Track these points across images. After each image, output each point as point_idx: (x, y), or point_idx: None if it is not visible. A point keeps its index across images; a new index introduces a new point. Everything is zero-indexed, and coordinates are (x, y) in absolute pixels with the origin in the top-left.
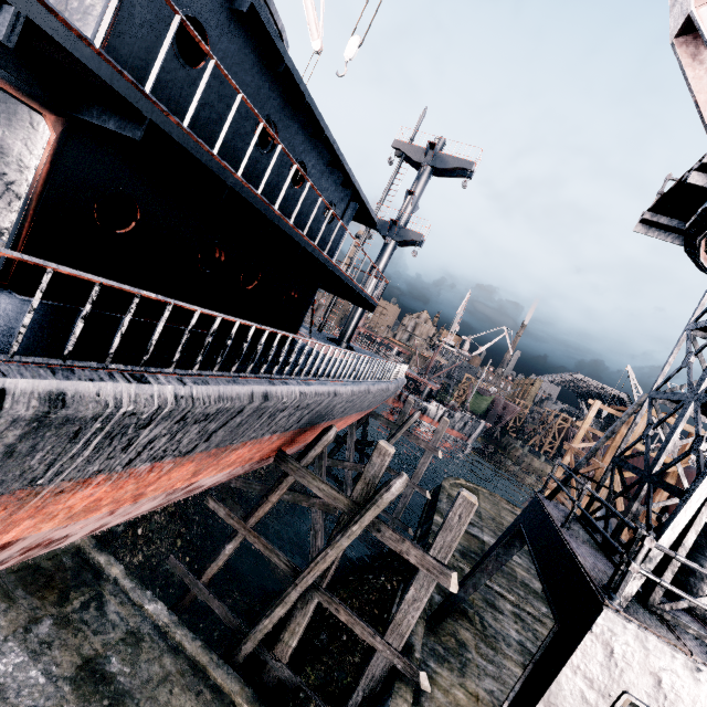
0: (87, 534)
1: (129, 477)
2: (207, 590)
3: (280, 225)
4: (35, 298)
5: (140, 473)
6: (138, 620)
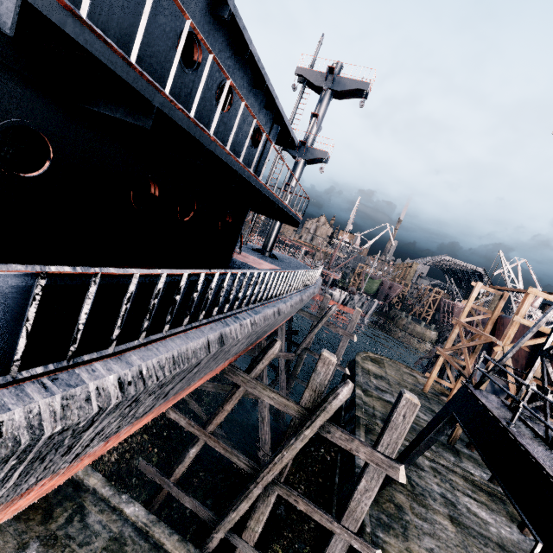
0: None
1: (82, 460)
2: (177, 488)
3: (216, 153)
4: None
5: (94, 451)
6: (119, 525)
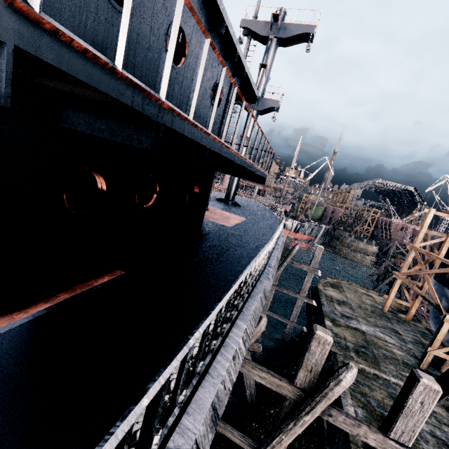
0: None
1: None
2: None
3: (174, 128)
4: None
5: None
6: None
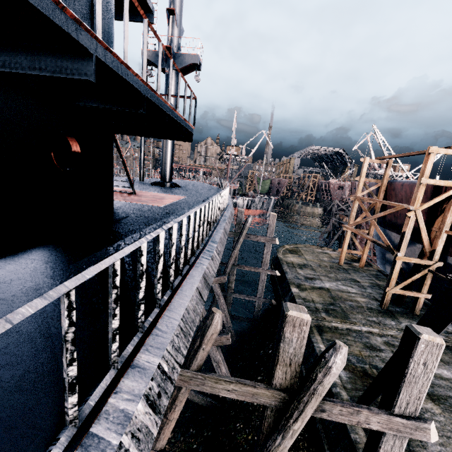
0: None
1: None
2: None
3: None
4: None
5: None
6: None
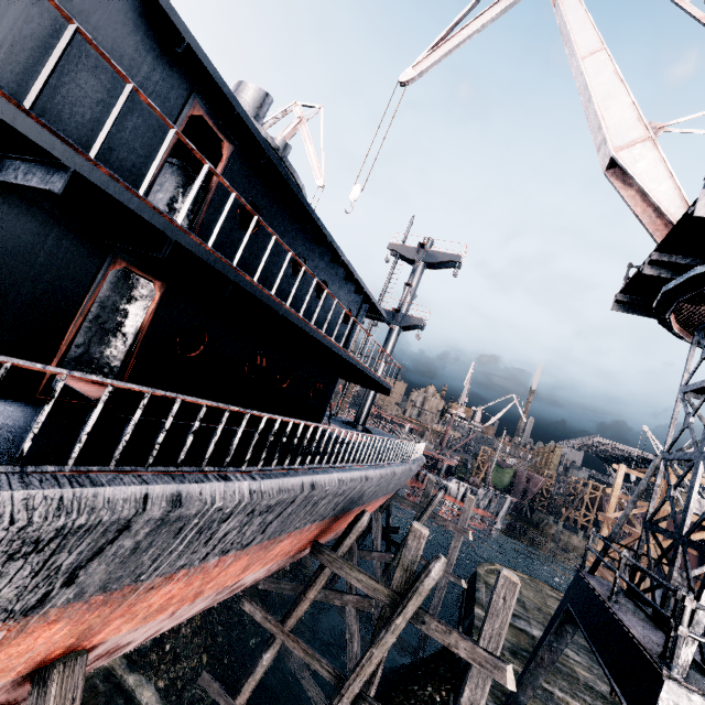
0: (140, 642)
1: (200, 572)
2: None
3: (314, 336)
4: (168, 422)
5: (209, 567)
6: None
